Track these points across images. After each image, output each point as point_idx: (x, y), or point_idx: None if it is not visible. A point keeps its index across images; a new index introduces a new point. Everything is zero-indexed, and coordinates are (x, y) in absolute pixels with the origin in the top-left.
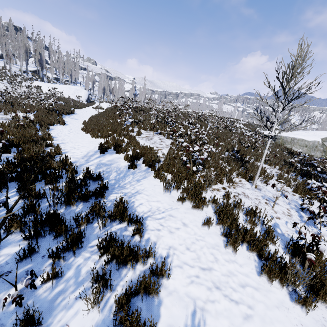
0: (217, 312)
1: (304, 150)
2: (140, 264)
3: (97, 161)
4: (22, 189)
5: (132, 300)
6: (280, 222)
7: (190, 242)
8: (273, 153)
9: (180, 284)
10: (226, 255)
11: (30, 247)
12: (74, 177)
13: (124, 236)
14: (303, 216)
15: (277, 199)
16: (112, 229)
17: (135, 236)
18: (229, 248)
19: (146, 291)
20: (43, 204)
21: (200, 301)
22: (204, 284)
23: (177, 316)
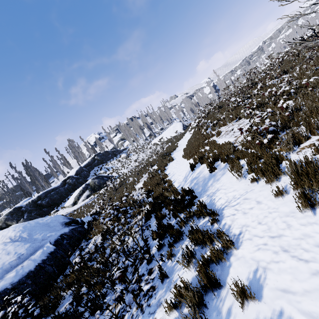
0: (280, 269)
1: None
2: (217, 243)
3: (190, 178)
4: (156, 215)
5: (212, 265)
6: None
7: (263, 217)
8: None
9: (247, 252)
10: (302, 219)
11: (159, 243)
12: (175, 197)
13: (208, 226)
14: None
15: None
16: (199, 224)
17: (214, 224)
18: (307, 211)
19: (218, 258)
20: (166, 220)
21: (263, 262)
22: (271, 249)
23: (241, 272)
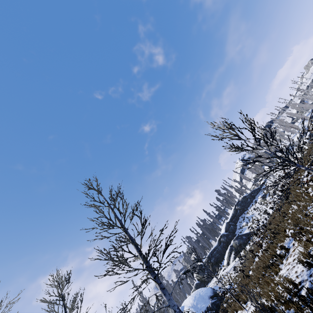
0: None
1: None
2: None
3: None
4: None
5: None
6: None
7: None
8: None
9: None
10: None
11: None
12: None
13: None
14: None
15: None
16: None
17: None
18: None
19: None
20: None
21: None
22: None
23: None
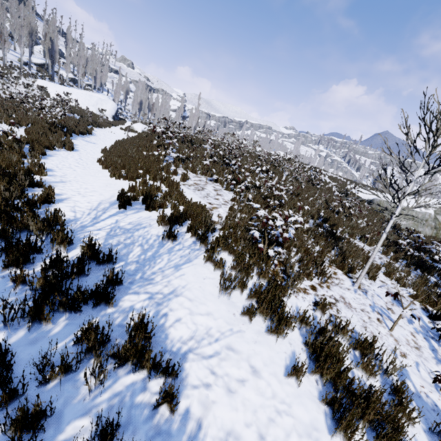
0: None
1: (409, 224)
2: None
3: (111, 222)
4: None
5: None
6: (409, 365)
7: (266, 418)
8: (371, 225)
9: None
10: None
11: None
12: (61, 256)
13: (139, 406)
14: (437, 349)
15: (400, 318)
16: (115, 386)
17: (160, 406)
18: (337, 436)
19: None
20: None
21: None
22: None
23: None
